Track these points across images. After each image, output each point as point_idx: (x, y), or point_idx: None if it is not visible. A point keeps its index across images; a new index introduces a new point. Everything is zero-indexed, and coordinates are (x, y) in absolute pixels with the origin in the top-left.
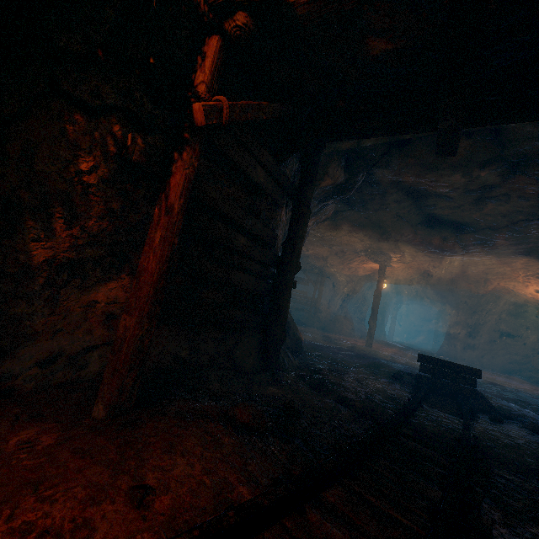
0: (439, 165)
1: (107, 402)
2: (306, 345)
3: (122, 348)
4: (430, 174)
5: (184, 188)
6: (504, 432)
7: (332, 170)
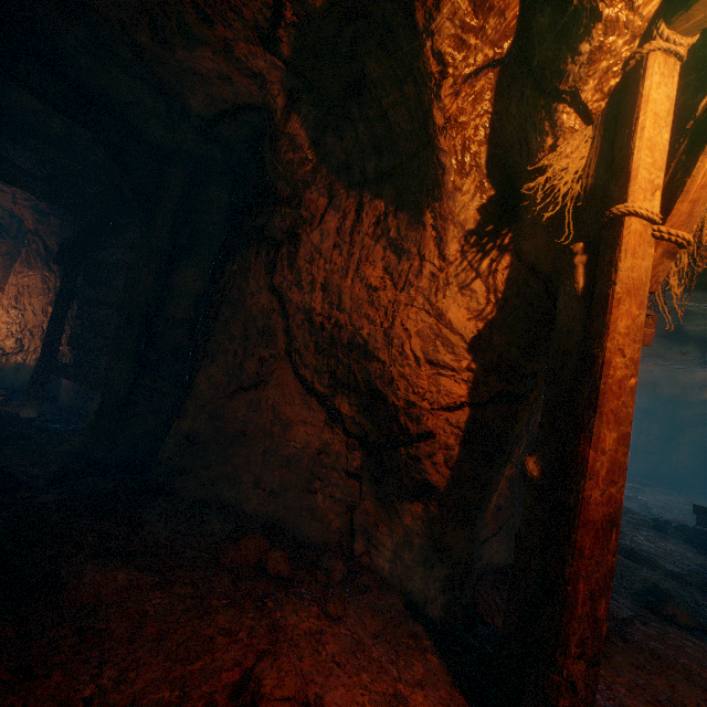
0: None
1: None
2: None
3: None
4: None
5: None
6: None
7: None
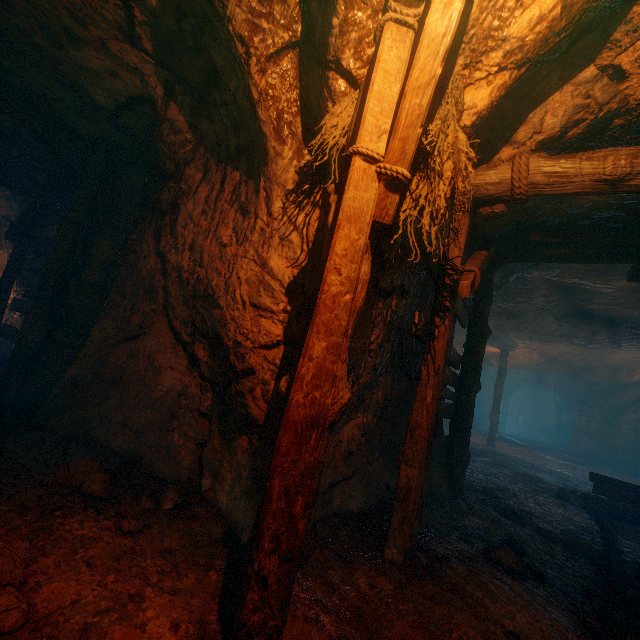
0: (610, 272)
1: (400, 546)
2: None
3: (409, 497)
4: (597, 278)
5: (445, 349)
6: None
7: None
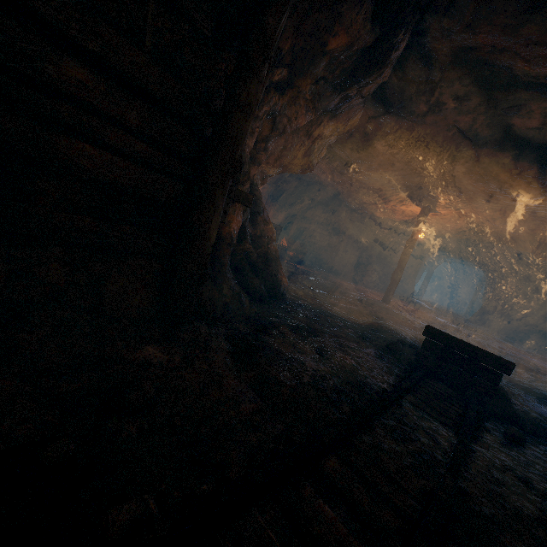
0: None
1: None
2: (296, 291)
3: None
4: (530, 24)
5: None
6: (522, 474)
7: (349, 11)
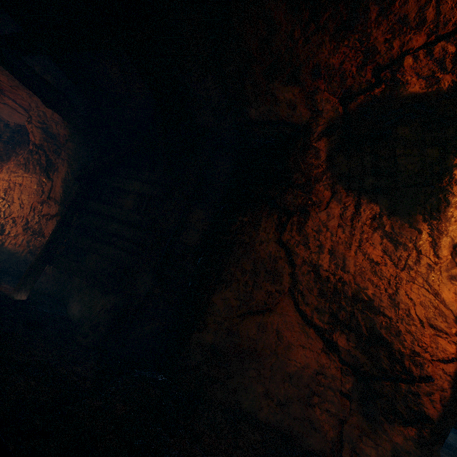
0: None
1: None
2: None
3: None
4: None
5: None
6: None
7: None
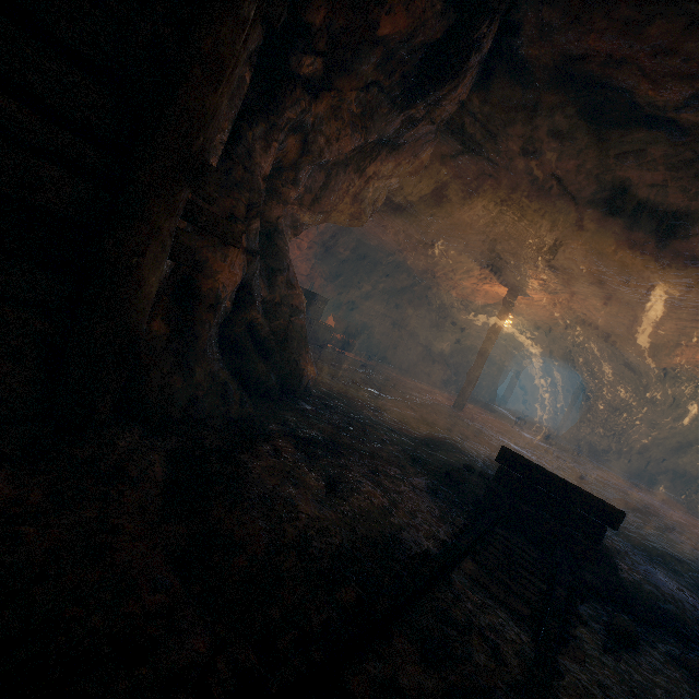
0: None
1: None
2: (332, 386)
3: None
4: (661, 21)
5: None
6: None
7: None
